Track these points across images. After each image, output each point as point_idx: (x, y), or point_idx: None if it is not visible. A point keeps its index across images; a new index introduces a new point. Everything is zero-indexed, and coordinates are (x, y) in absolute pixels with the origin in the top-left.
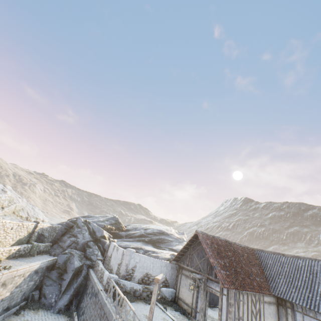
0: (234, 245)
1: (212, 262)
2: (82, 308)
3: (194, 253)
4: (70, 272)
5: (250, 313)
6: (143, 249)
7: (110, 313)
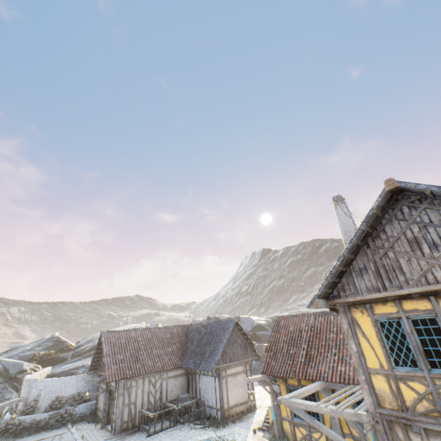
0: (158, 329)
1: (105, 361)
2: None
3: None
4: None
5: (147, 394)
6: (86, 366)
7: None
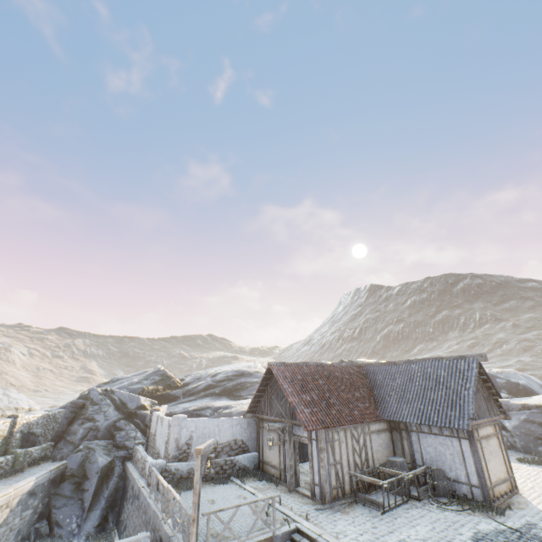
0: (331, 367)
1: (292, 401)
2: (122, 521)
3: (273, 395)
4: (93, 476)
5: (351, 452)
6: (212, 407)
7: (155, 514)
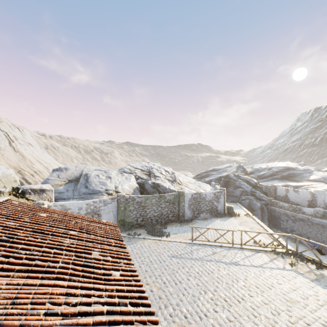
0: None
1: None
2: (285, 228)
3: None
4: (257, 210)
5: None
6: (290, 185)
7: None
